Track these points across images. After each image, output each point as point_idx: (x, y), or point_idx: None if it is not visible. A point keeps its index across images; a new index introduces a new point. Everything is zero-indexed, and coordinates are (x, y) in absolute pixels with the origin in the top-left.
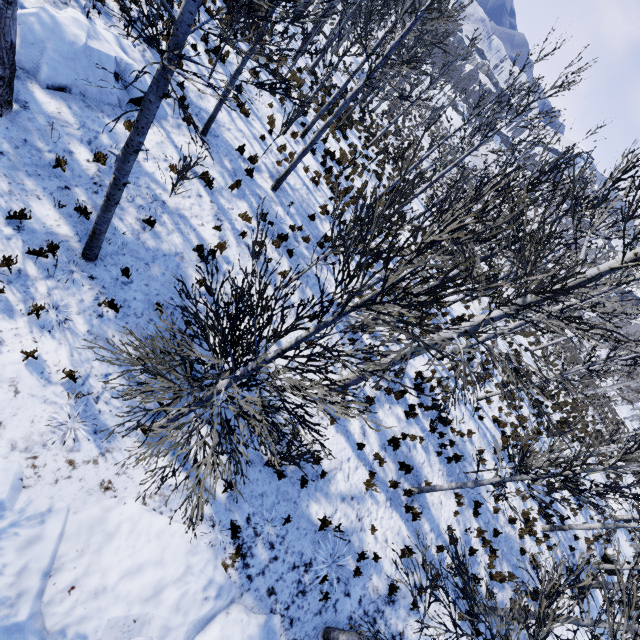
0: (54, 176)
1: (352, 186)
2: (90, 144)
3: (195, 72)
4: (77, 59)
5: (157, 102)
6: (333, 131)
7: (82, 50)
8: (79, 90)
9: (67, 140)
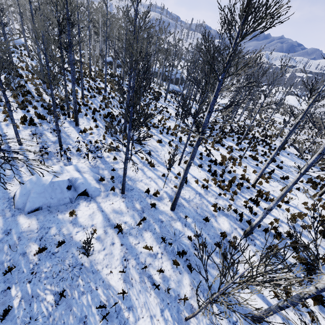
0: (3, 281)
1: (234, 176)
2: (41, 239)
3: None
4: (46, 190)
5: None
6: (213, 146)
7: (48, 185)
8: (47, 205)
9: (26, 244)
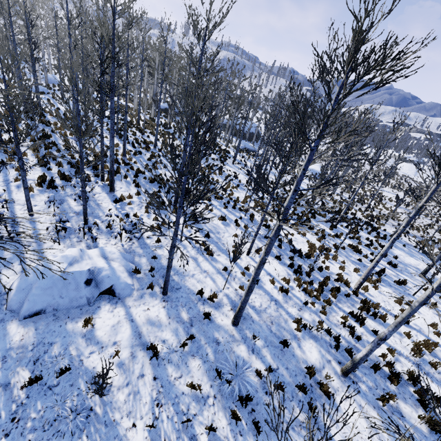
0: None
1: (327, 276)
2: (36, 362)
3: None
4: (55, 285)
5: None
6: (297, 229)
7: (59, 277)
8: (53, 307)
9: (12, 369)
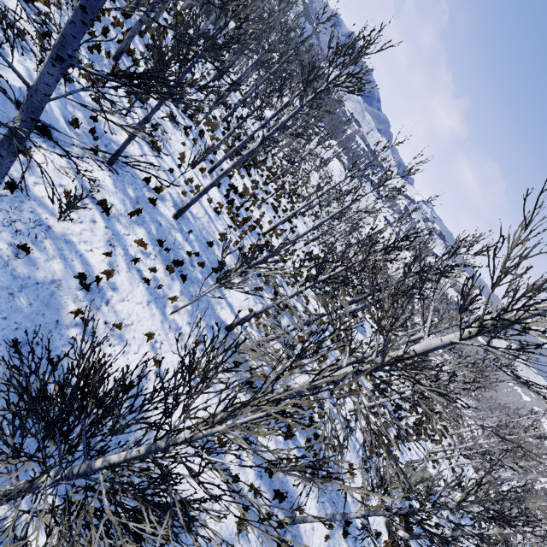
0: None
1: (251, 216)
2: None
3: (53, 137)
4: None
5: (10, 157)
6: (239, 169)
7: None
8: None
9: None
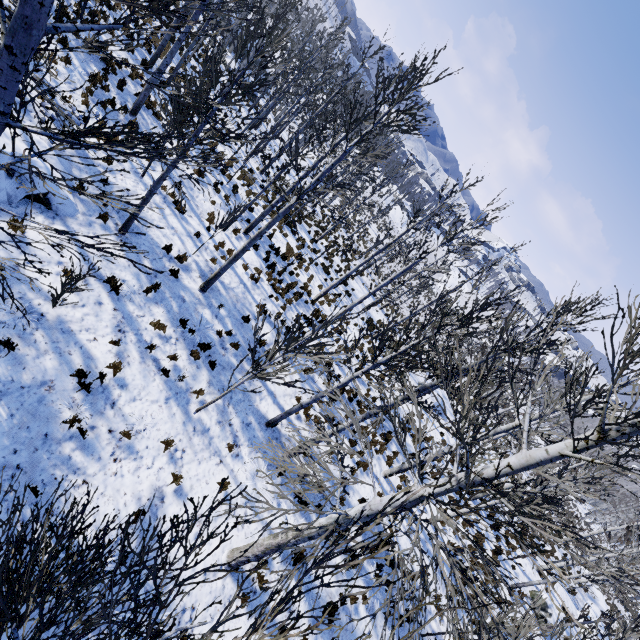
0: None
1: (296, 282)
2: None
3: None
4: None
5: None
6: (281, 227)
7: None
8: None
9: None
